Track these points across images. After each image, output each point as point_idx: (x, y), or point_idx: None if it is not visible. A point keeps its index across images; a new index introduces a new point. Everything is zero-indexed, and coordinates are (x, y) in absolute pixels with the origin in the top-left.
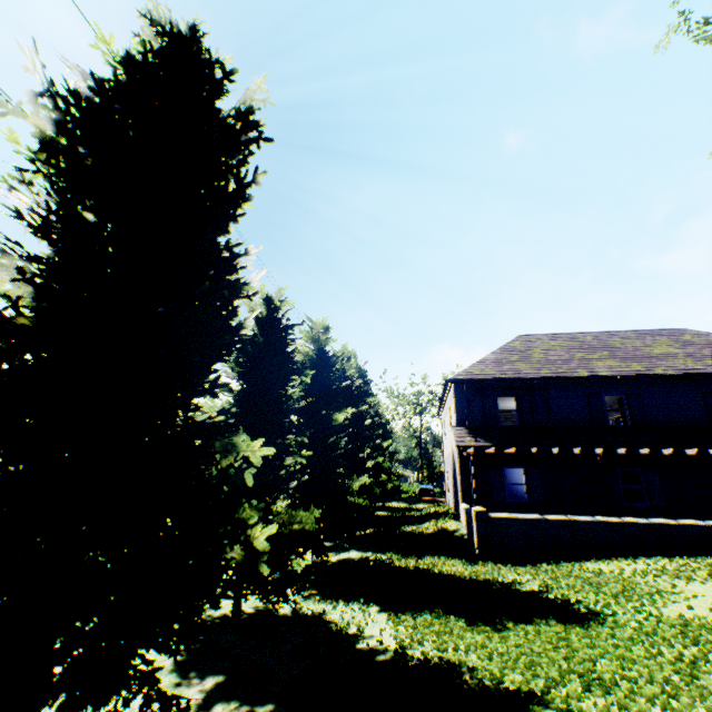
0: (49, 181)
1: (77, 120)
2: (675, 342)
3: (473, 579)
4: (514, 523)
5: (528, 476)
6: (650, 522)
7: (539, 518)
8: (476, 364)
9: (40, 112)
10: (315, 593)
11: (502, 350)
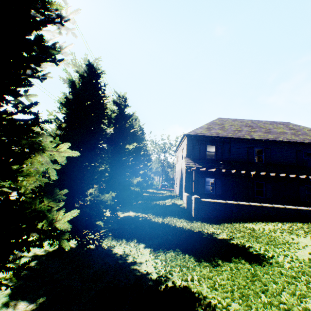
0: None
1: None
2: (286, 127)
3: (192, 230)
4: (212, 204)
5: (216, 182)
6: (274, 206)
7: (224, 202)
8: (198, 128)
9: None
10: (110, 235)
11: (210, 124)
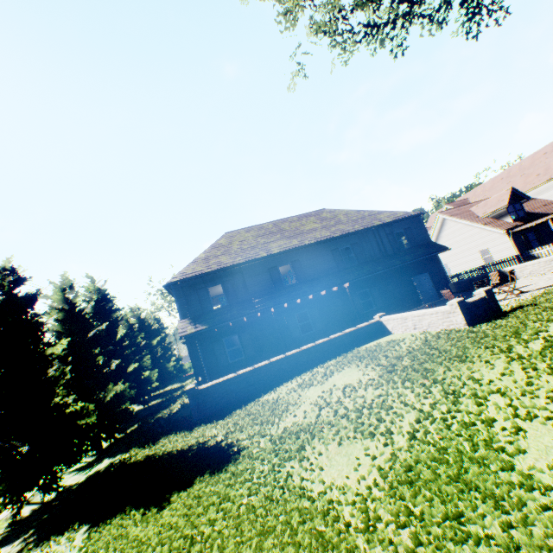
0: None
1: None
2: (318, 219)
3: (181, 450)
4: (218, 387)
5: (241, 339)
6: (301, 349)
7: (234, 376)
8: (190, 264)
9: None
10: (33, 540)
11: (211, 248)
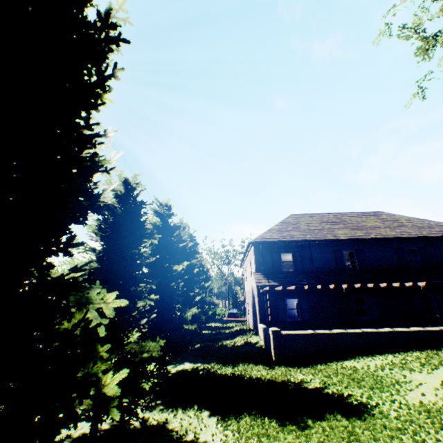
0: None
1: None
2: (378, 219)
3: (274, 381)
4: (297, 337)
5: (301, 303)
6: (378, 331)
7: (312, 333)
8: (267, 232)
9: None
10: (159, 403)
11: (282, 223)
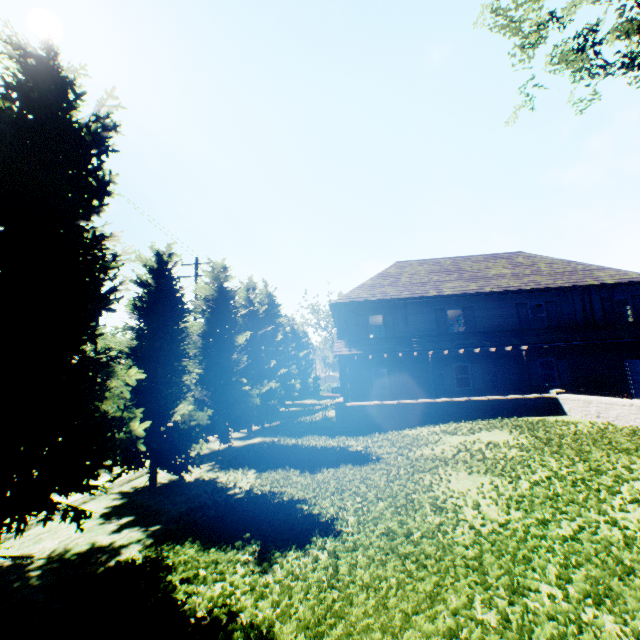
0: None
1: None
2: (510, 264)
3: (325, 447)
4: (362, 408)
5: (390, 374)
6: (452, 400)
7: (379, 404)
8: (356, 289)
9: None
10: (217, 467)
11: (379, 276)
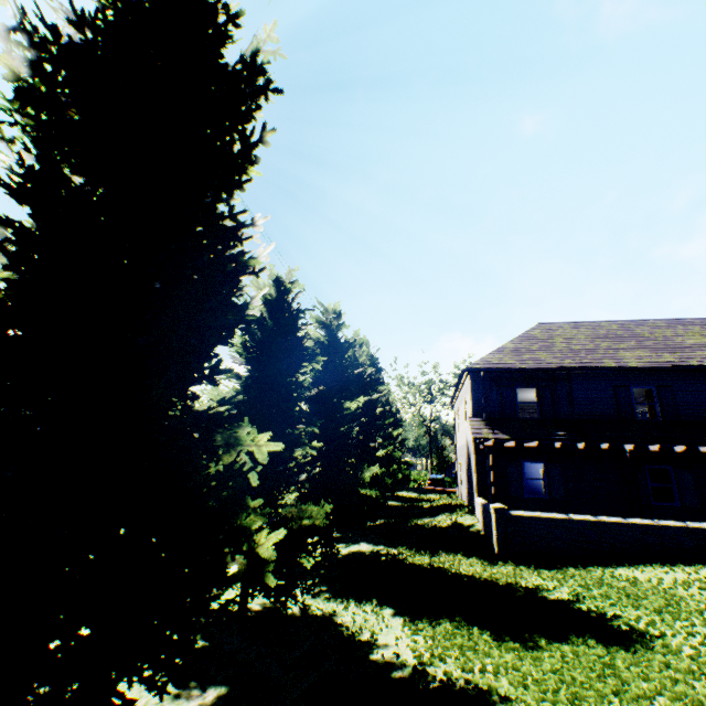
0: (29, 137)
1: (53, 57)
2: None
3: (494, 582)
4: (537, 522)
5: (549, 471)
6: (688, 526)
7: (564, 518)
8: (494, 353)
9: (13, 51)
10: (325, 590)
11: (521, 339)
